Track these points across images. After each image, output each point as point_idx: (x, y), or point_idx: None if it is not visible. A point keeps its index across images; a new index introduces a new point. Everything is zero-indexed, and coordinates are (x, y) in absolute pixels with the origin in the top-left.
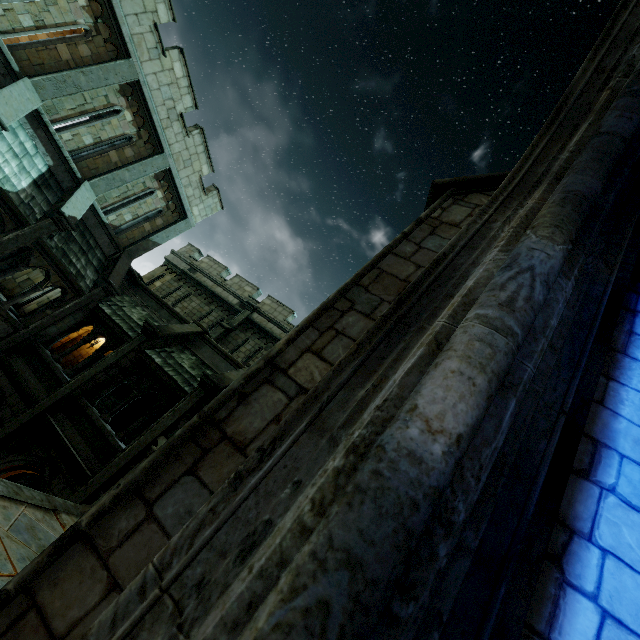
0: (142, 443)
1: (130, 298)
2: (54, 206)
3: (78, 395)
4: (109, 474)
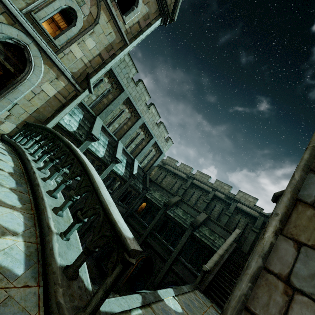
0: (178, 248)
1: (152, 188)
2: (130, 171)
3: (152, 231)
4: (172, 259)
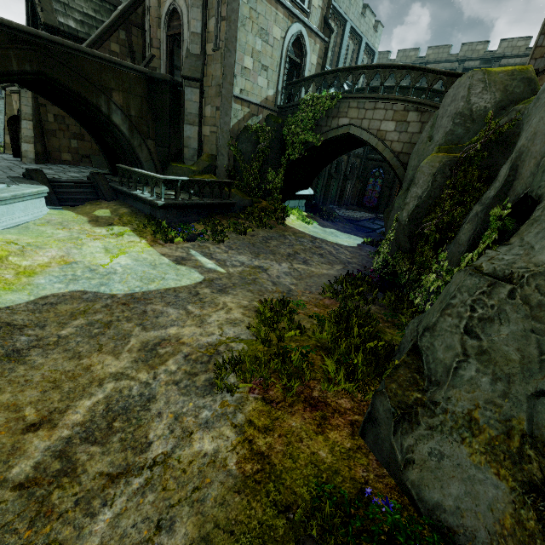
0: None
1: None
2: None
3: None
4: None
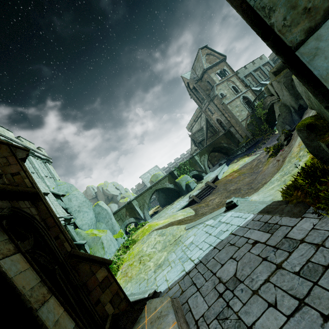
0: None
1: None
2: None
3: None
4: None
